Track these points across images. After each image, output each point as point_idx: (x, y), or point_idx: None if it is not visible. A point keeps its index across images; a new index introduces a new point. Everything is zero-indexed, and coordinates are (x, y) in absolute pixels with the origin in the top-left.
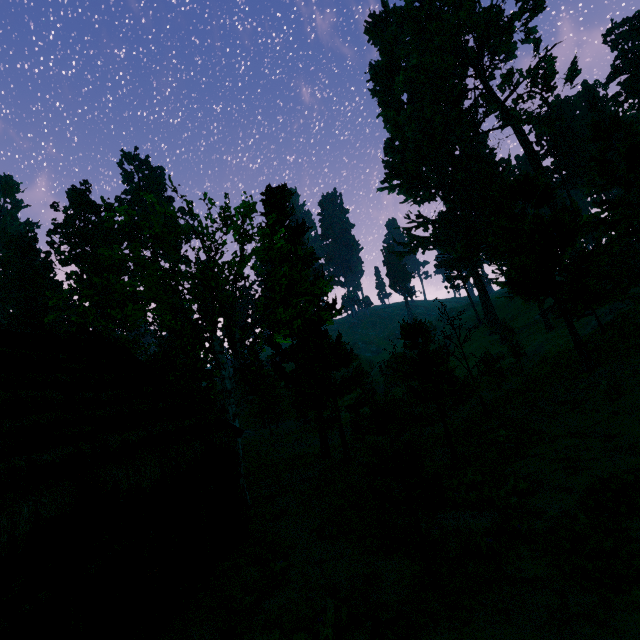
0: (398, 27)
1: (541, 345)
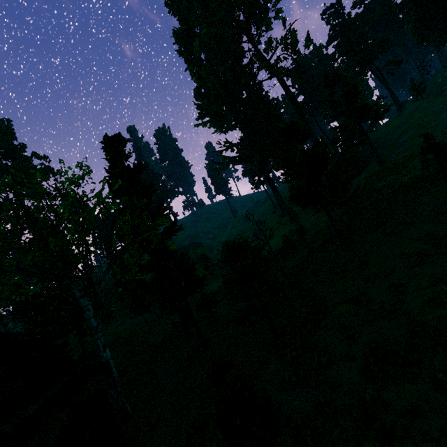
0: (189, 3)
1: (314, 222)
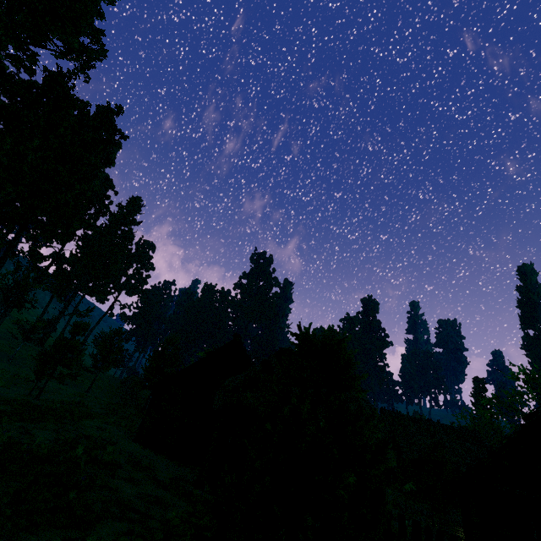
0: None
1: None
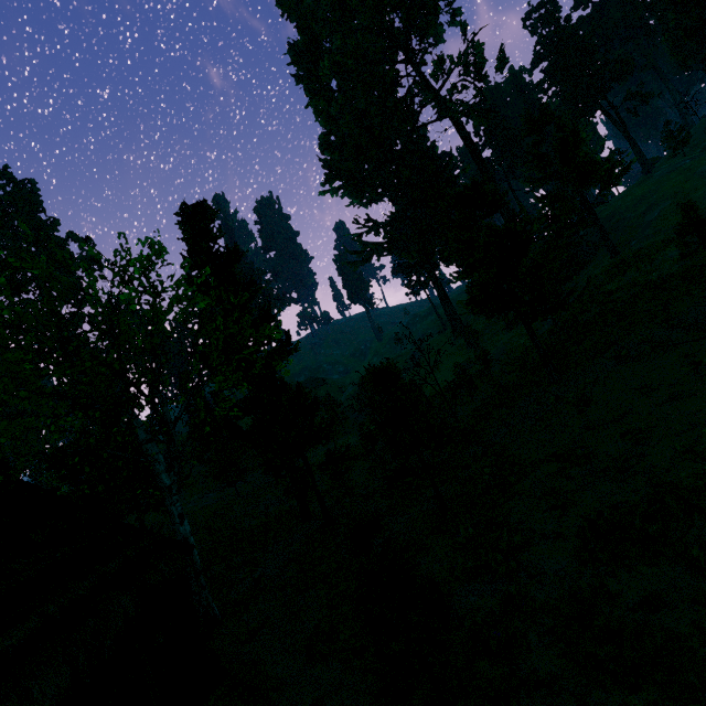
0: (314, 0)
1: (505, 347)
